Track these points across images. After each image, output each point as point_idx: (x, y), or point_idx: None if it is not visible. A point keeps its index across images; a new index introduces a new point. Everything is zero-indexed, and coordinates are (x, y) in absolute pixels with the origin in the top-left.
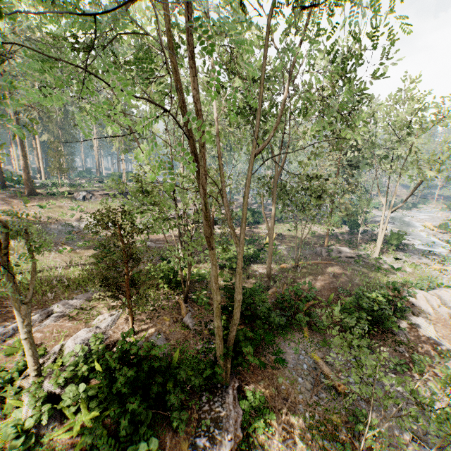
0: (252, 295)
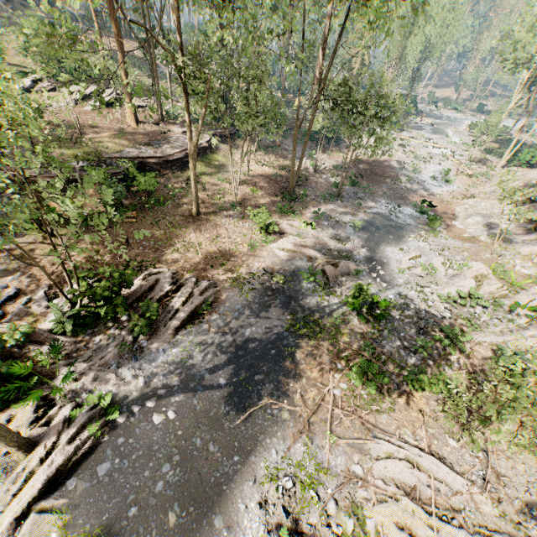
0: None
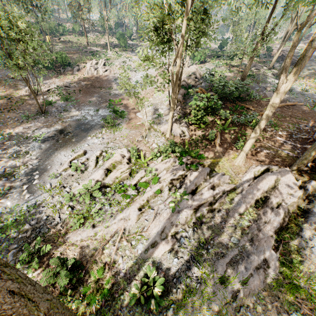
0: None
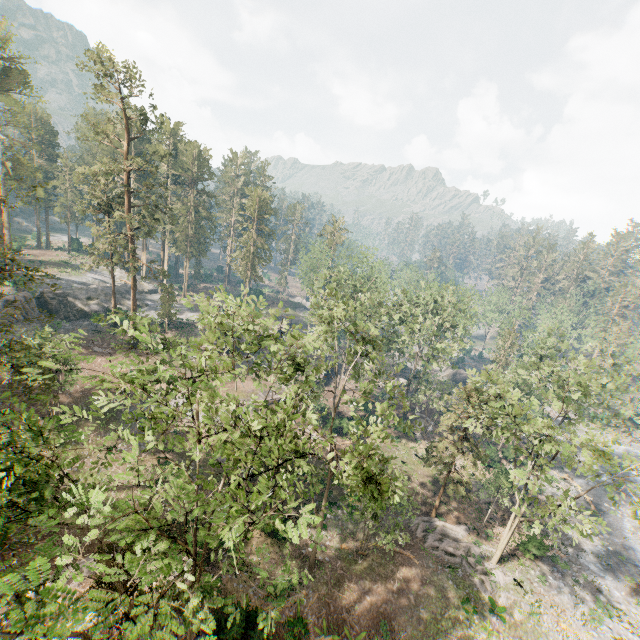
0: (239, 632)
